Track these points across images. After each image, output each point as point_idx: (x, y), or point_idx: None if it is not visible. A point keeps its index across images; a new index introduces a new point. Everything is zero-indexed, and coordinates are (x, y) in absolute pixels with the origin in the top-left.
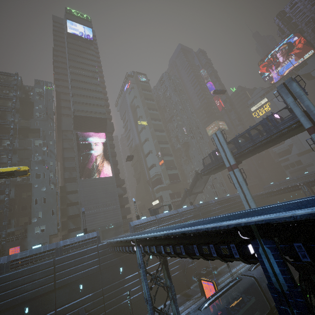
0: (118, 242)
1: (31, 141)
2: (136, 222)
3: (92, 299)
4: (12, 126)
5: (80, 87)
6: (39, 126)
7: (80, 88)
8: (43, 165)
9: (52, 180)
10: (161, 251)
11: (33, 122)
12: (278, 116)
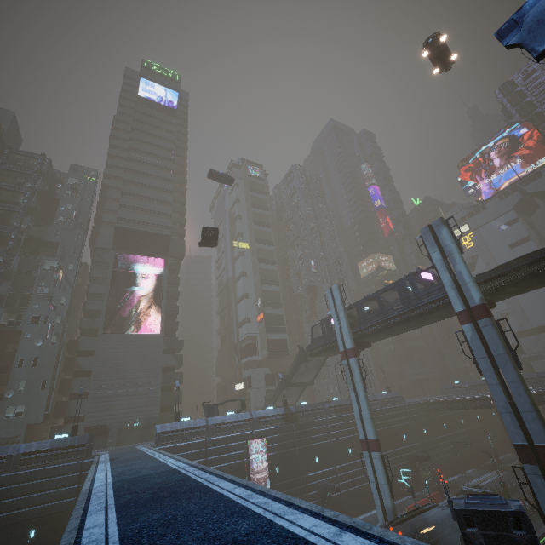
0: None
1: (39, 261)
2: (167, 426)
3: None
4: (13, 235)
5: (138, 182)
6: (58, 238)
7: (138, 183)
8: (48, 302)
9: (57, 330)
10: None
11: (50, 231)
12: (431, 277)
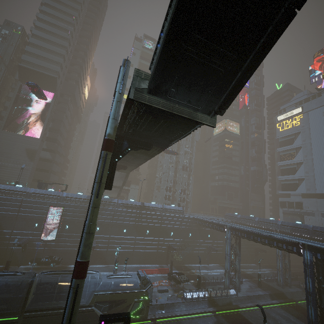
0: None
1: None
2: (1, 186)
3: None
4: None
5: (42, 36)
6: None
7: (42, 38)
8: None
9: None
10: None
11: None
12: None
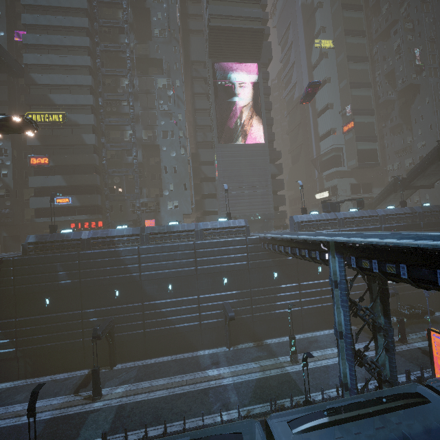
0: (285, 240)
1: (152, 80)
2: (303, 217)
3: (238, 297)
4: (127, 53)
5: None
6: (160, 54)
7: None
8: (169, 119)
9: (182, 143)
10: (430, 279)
11: (152, 48)
12: None
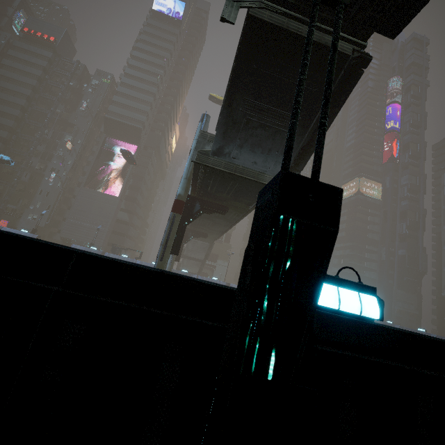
0: None
1: (63, 135)
2: (77, 247)
3: None
4: (48, 116)
5: (130, 84)
6: (76, 122)
7: (131, 85)
8: (62, 161)
9: (62, 179)
10: None
11: (73, 116)
12: None
